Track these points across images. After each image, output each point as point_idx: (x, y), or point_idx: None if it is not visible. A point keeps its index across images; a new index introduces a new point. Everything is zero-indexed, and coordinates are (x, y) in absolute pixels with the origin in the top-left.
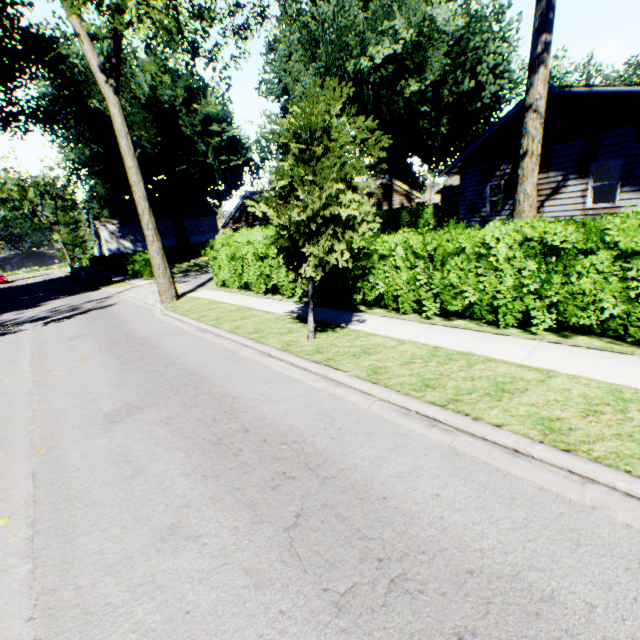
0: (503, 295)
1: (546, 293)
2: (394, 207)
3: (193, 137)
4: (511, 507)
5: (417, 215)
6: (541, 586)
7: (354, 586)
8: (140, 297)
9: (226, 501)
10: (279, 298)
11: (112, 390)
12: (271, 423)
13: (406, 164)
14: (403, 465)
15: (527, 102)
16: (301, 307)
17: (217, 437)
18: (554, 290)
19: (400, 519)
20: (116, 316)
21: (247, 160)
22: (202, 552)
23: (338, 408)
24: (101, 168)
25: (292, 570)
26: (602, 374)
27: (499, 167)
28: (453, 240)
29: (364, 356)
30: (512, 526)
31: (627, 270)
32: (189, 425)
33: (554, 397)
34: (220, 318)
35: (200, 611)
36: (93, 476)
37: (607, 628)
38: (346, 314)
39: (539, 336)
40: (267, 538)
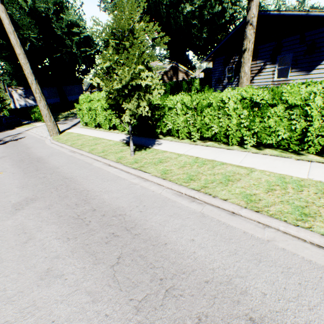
0: (231, 129)
1: (252, 127)
2: (179, 79)
3: (62, 35)
4: (229, 244)
5: (191, 84)
6: (241, 286)
7: (146, 296)
8: (38, 133)
9: (80, 252)
10: (117, 132)
11: (18, 190)
12: (108, 205)
13: (185, 55)
14: (176, 224)
15: (247, 19)
16: (128, 137)
17: (77, 215)
18: (256, 125)
19: (173, 255)
20: (23, 145)
21: (97, 51)
22: (64, 284)
23: (145, 194)
24: (7, 54)
25: (114, 290)
26: (276, 169)
27: (232, 57)
28: (206, 99)
29: (160, 164)
30: (229, 254)
31: (291, 115)
32: (62, 208)
33: (253, 182)
34: (83, 144)
35: (60, 320)
36: (3, 243)
37: (271, 305)
38: (152, 140)
39: (248, 150)
40: (101, 272)
